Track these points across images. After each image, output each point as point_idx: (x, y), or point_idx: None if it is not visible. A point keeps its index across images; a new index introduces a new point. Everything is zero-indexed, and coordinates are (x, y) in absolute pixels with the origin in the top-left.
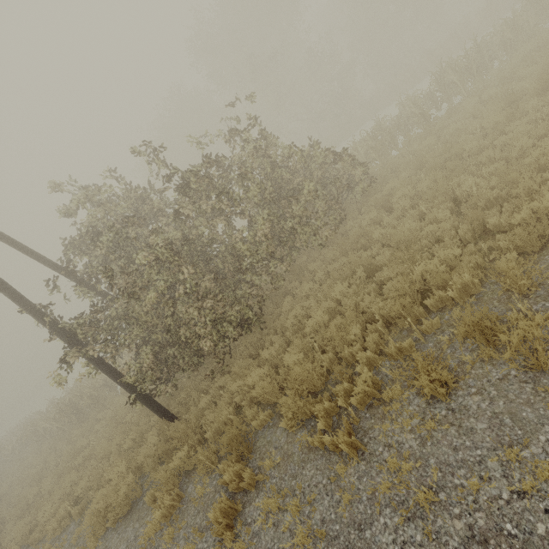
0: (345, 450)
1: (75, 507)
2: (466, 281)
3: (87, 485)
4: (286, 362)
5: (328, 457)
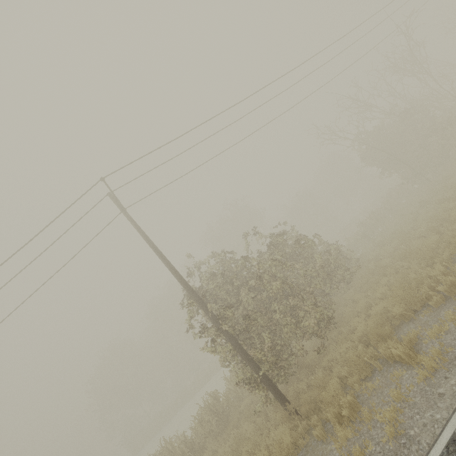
0: (454, 279)
1: None
2: (451, 236)
3: None
4: (378, 309)
5: (448, 302)
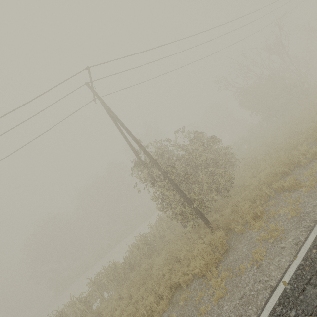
0: (316, 150)
1: (162, 301)
2: (305, 137)
3: (153, 299)
4: (264, 173)
5: (312, 162)
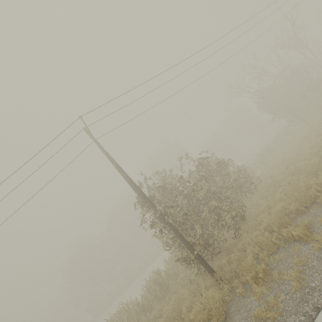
0: None
1: None
2: None
3: None
4: (278, 207)
5: None
